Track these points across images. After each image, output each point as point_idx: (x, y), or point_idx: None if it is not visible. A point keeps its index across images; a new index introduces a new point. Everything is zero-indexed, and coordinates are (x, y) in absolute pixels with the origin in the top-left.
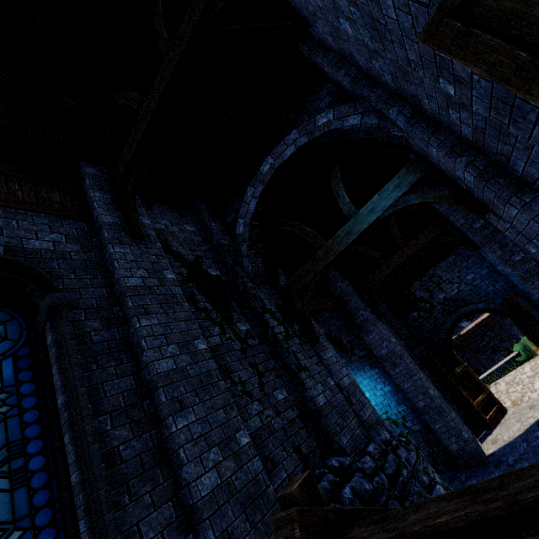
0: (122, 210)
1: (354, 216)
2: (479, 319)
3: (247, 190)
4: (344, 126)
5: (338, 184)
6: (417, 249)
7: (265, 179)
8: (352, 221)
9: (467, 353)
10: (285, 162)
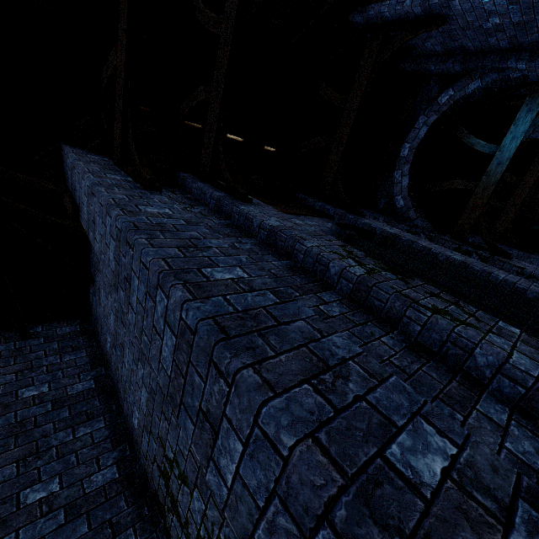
0: (340, 207)
1: (498, 150)
2: None
3: (394, 175)
4: (467, 92)
5: (469, 137)
6: (536, 178)
7: (409, 159)
8: (498, 154)
9: None
10: (421, 140)
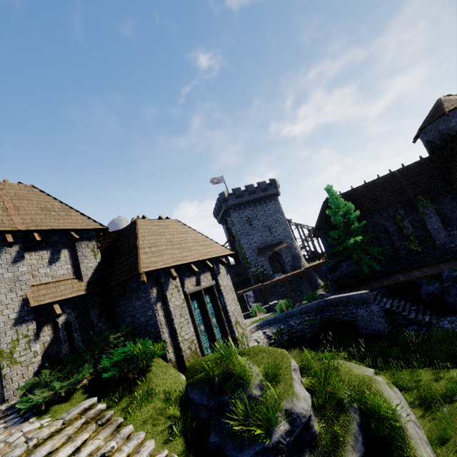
0: None
1: None
2: (282, 276)
3: None
4: None
5: None
6: None
7: None
8: None
9: (267, 294)
10: None
